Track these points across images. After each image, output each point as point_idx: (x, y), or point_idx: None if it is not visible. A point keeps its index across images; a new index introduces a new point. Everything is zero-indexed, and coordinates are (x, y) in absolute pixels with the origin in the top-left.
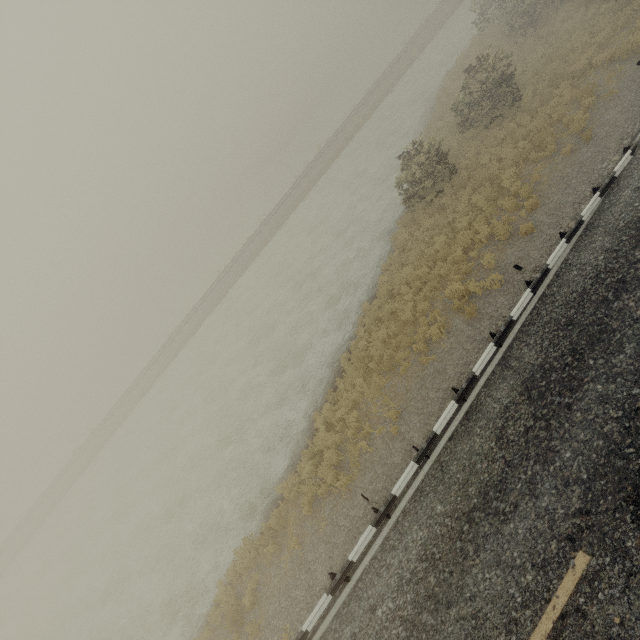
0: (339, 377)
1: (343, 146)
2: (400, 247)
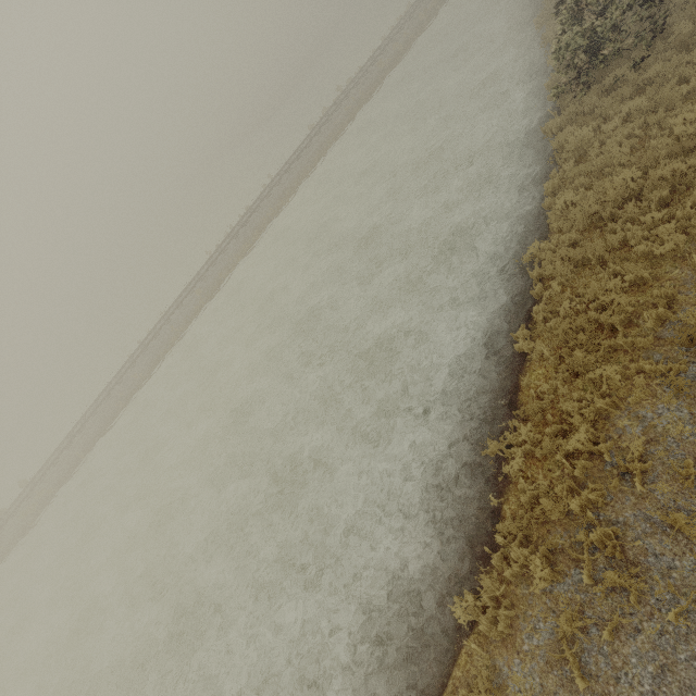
0: (517, 372)
1: (379, 80)
2: (572, 155)
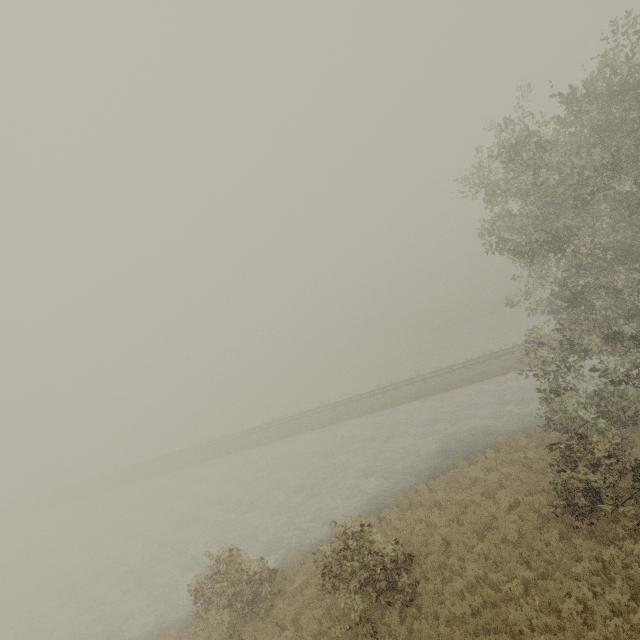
0: None
1: (418, 396)
2: None
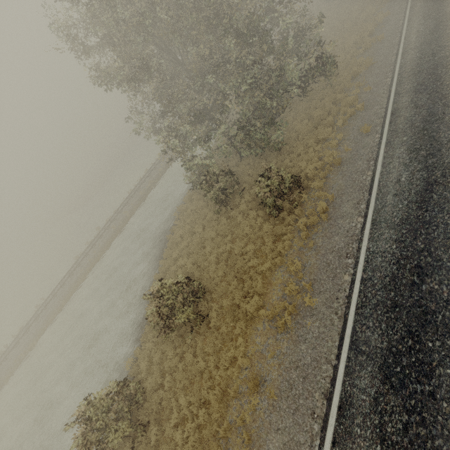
0: None
1: (112, 238)
2: None
